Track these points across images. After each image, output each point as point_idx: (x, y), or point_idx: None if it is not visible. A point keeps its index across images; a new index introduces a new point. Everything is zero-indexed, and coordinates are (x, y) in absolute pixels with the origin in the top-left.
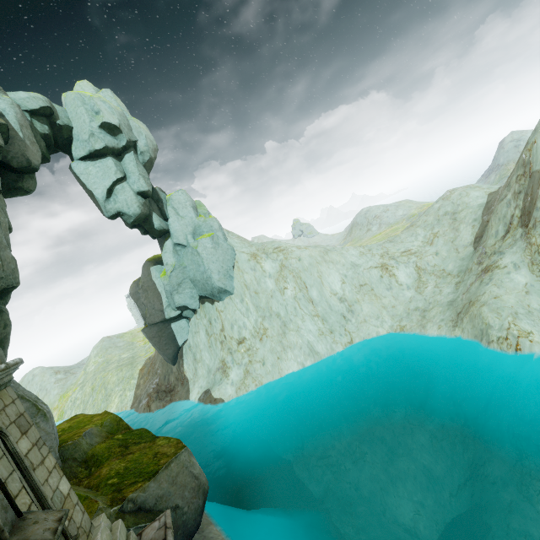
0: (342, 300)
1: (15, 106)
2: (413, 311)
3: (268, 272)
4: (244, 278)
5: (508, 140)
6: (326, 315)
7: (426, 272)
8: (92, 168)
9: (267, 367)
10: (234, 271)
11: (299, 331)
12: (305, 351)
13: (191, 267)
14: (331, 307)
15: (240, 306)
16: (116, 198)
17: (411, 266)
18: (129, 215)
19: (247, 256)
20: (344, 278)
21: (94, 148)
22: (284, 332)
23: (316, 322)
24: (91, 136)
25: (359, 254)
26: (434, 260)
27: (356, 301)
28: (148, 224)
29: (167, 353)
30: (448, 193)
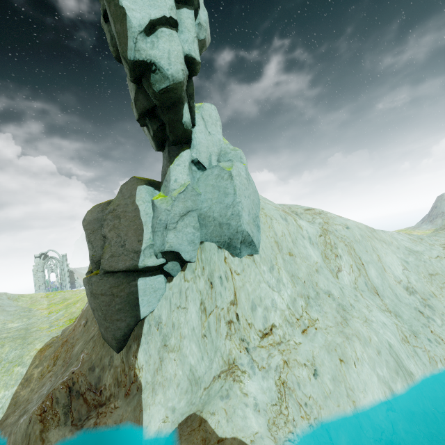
0: (411, 292)
1: None
2: None
3: (306, 233)
4: (274, 233)
5: None
6: (397, 308)
7: None
8: None
9: (325, 383)
10: (260, 220)
11: (369, 324)
12: (387, 362)
13: (210, 195)
14: (398, 298)
15: (266, 270)
16: (156, 42)
17: None
18: (164, 75)
19: (275, 208)
20: (405, 263)
21: None
22: (346, 323)
23: (388, 316)
24: None
25: (410, 240)
26: None
27: (432, 296)
28: (173, 113)
29: (116, 326)
30: None
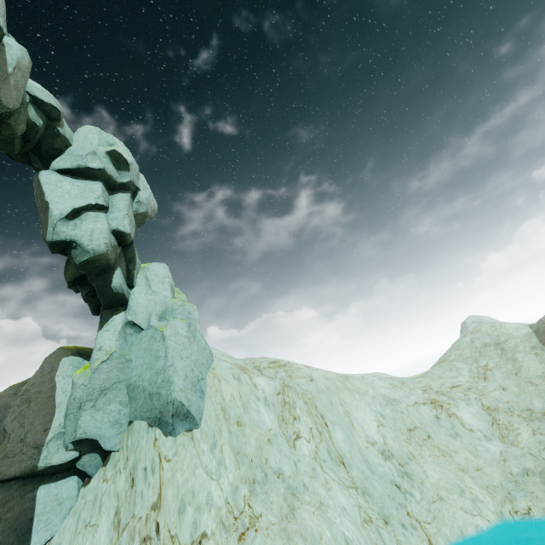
0: (387, 455)
1: (27, 56)
2: (523, 477)
3: (263, 392)
4: (222, 397)
5: (470, 322)
6: (367, 481)
7: (502, 415)
8: (68, 183)
9: None
10: (207, 383)
11: (323, 512)
12: None
13: (141, 360)
14: (370, 466)
15: (205, 450)
16: (80, 224)
17: (475, 404)
18: (85, 249)
19: (231, 365)
20: (380, 416)
21: (87, 165)
22: (294, 515)
23: (353, 496)
24: (91, 154)
25: (390, 385)
26: (505, 396)
27: (410, 458)
28: (102, 279)
29: None
30: (472, 329)
